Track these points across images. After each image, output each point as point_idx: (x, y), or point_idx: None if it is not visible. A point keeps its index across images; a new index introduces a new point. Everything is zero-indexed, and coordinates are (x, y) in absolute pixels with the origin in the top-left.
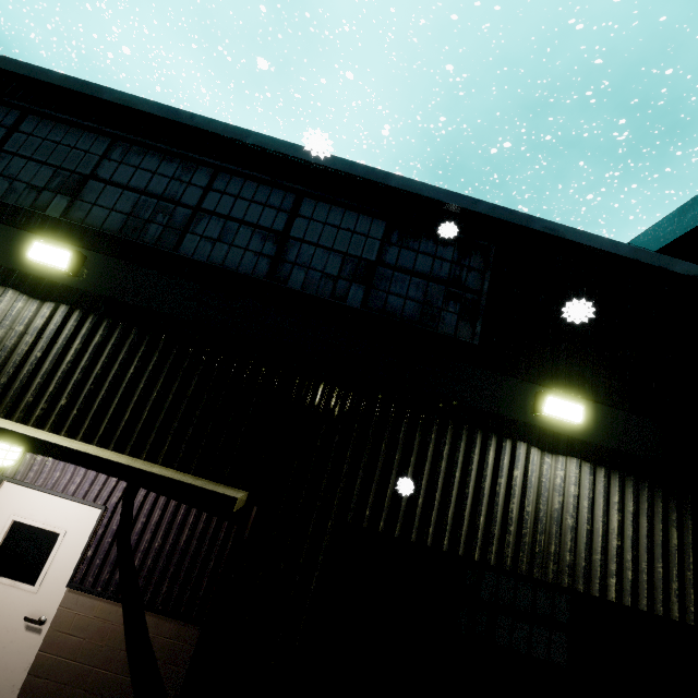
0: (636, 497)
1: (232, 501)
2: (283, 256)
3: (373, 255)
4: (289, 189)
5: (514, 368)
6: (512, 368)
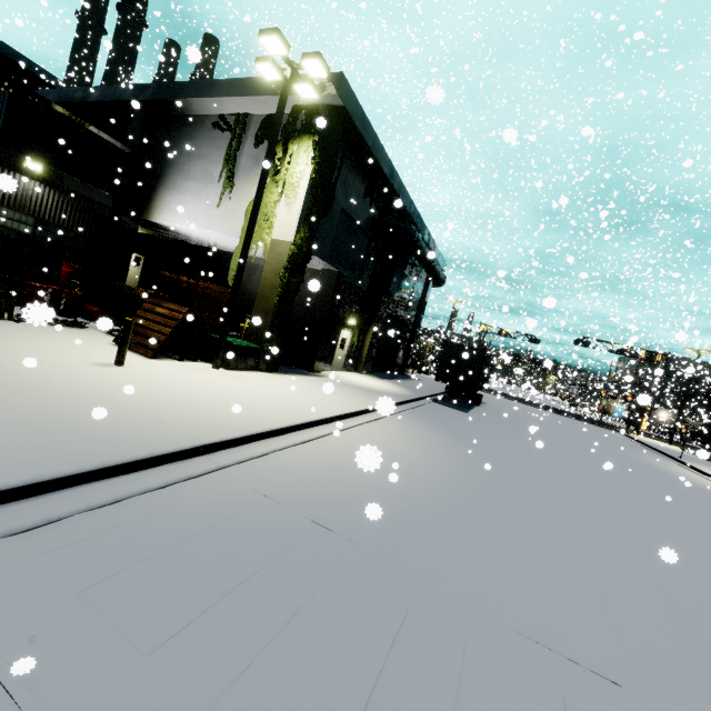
0: (59, 197)
1: None
2: None
3: None
4: None
5: (16, 148)
6: (15, 148)
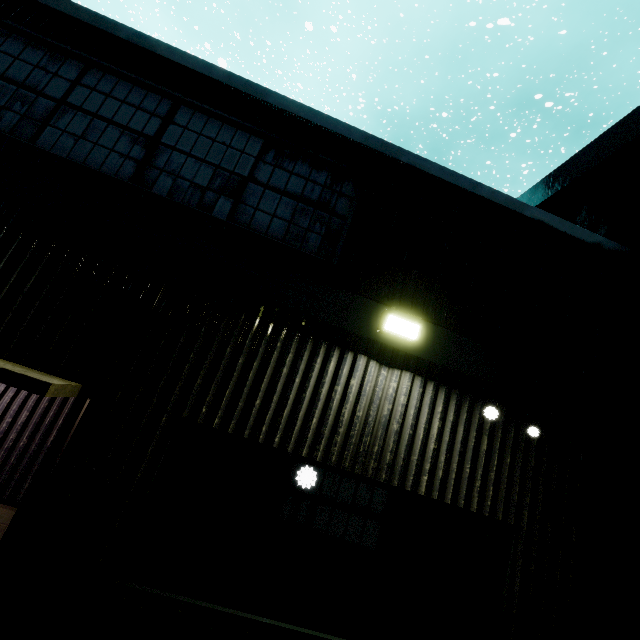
0: (457, 409)
1: (45, 386)
2: (151, 162)
3: (246, 171)
4: (166, 94)
5: (366, 288)
6: (364, 288)
